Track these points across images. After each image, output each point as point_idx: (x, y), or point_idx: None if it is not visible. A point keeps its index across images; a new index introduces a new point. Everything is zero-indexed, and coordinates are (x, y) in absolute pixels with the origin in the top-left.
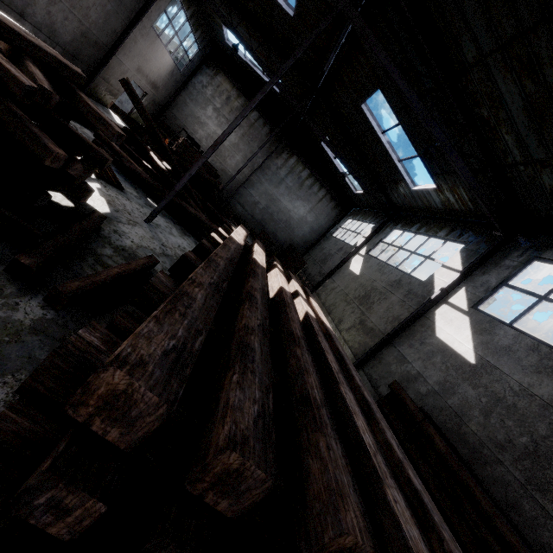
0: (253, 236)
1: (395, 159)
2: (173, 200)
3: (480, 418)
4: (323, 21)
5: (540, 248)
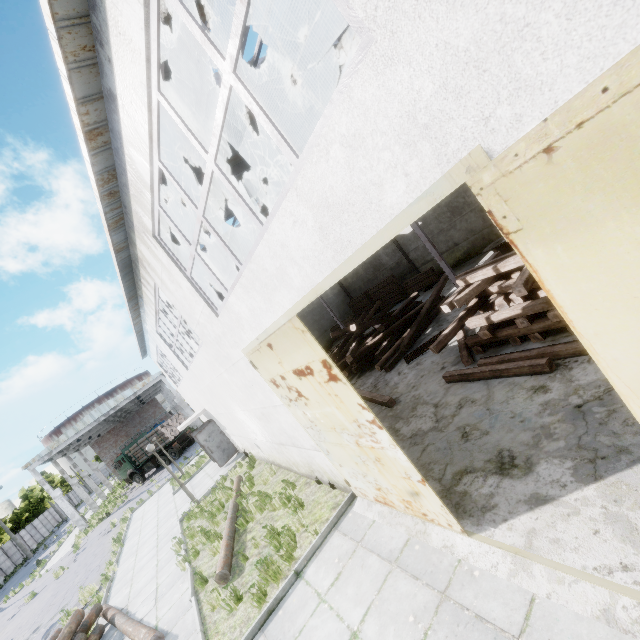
0: (333, 342)
1: None
2: (424, 316)
3: None
4: None
5: None
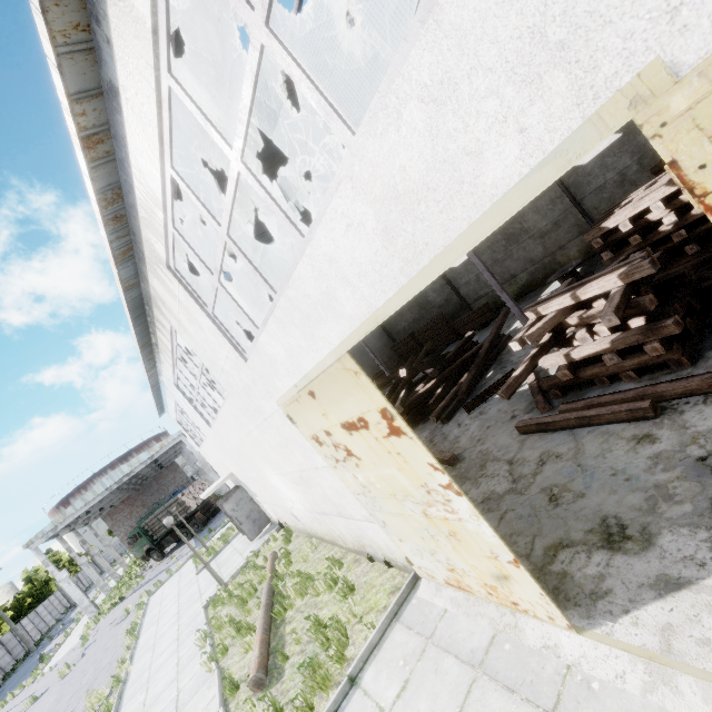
0: None
1: None
2: (483, 357)
3: None
4: None
5: None
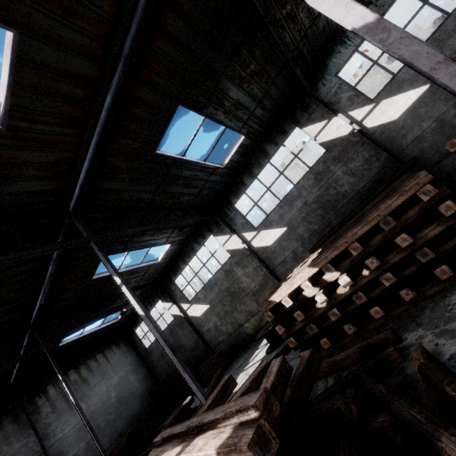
0: None
1: (137, 266)
2: None
3: (313, 225)
4: (101, 252)
5: (228, 203)
